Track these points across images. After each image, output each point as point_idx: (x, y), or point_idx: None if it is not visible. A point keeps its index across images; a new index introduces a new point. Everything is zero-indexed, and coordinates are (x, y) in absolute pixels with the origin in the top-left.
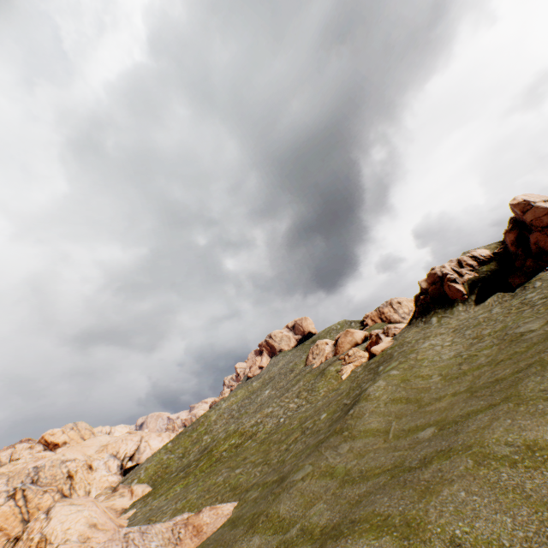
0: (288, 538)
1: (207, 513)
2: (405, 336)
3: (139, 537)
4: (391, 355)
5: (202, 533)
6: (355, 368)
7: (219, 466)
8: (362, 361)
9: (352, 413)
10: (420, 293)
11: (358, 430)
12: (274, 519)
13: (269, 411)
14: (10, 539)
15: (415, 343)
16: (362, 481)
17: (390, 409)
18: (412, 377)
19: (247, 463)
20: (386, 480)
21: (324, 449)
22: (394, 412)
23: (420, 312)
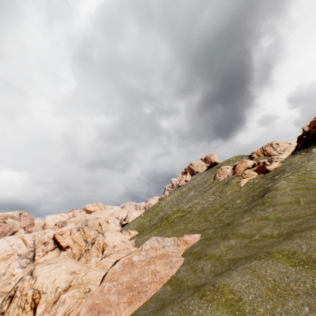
0: (255, 239)
1: (187, 237)
2: (291, 160)
3: (161, 241)
4: (283, 170)
5: (188, 243)
6: (249, 181)
7: (175, 223)
8: (253, 177)
9: (267, 196)
10: (302, 134)
11: (275, 202)
12: (239, 234)
13: (196, 201)
14: (89, 243)
15: (301, 163)
16: (293, 219)
17: (296, 193)
18: (306, 178)
19: (195, 222)
20: (315, 216)
21: (254, 211)
22: (299, 194)
23: (303, 146)
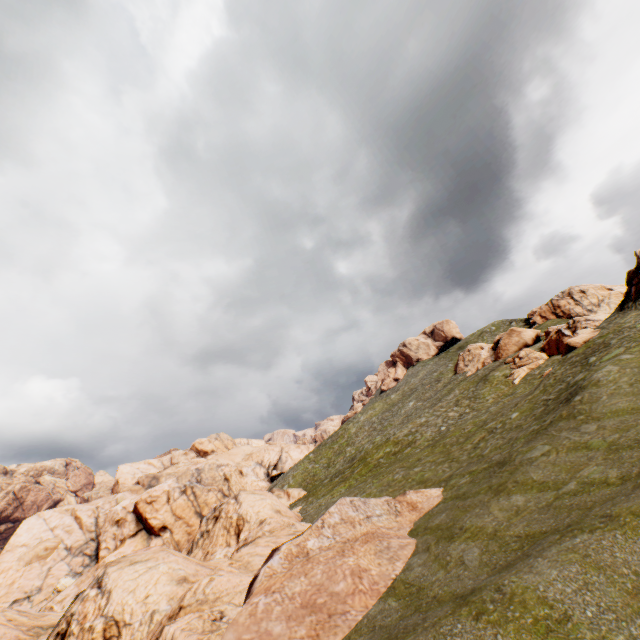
0: (568, 491)
1: (414, 495)
2: (620, 321)
3: (362, 505)
4: (606, 344)
5: (418, 508)
6: (531, 372)
7: (384, 469)
8: (539, 364)
9: (580, 399)
10: (637, 267)
11: (599, 412)
12: (530, 483)
13: (422, 421)
14: (210, 517)
15: None
16: None
17: None
18: None
19: (425, 463)
20: None
21: (555, 432)
22: None
23: None
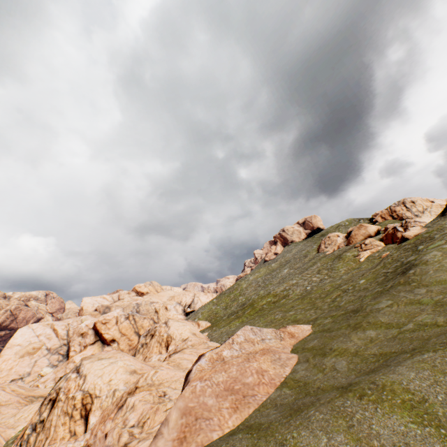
0: (408, 329)
1: (292, 328)
2: (442, 223)
3: (258, 331)
4: (431, 237)
5: (296, 336)
6: (372, 254)
7: (266, 312)
8: (378, 249)
9: (413, 272)
10: None
11: (427, 281)
12: (379, 323)
13: (294, 282)
14: (147, 334)
15: None
16: None
17: None
18: None
19: (297, 309)
20: None
21: (395, 293)
22: None
23: None
